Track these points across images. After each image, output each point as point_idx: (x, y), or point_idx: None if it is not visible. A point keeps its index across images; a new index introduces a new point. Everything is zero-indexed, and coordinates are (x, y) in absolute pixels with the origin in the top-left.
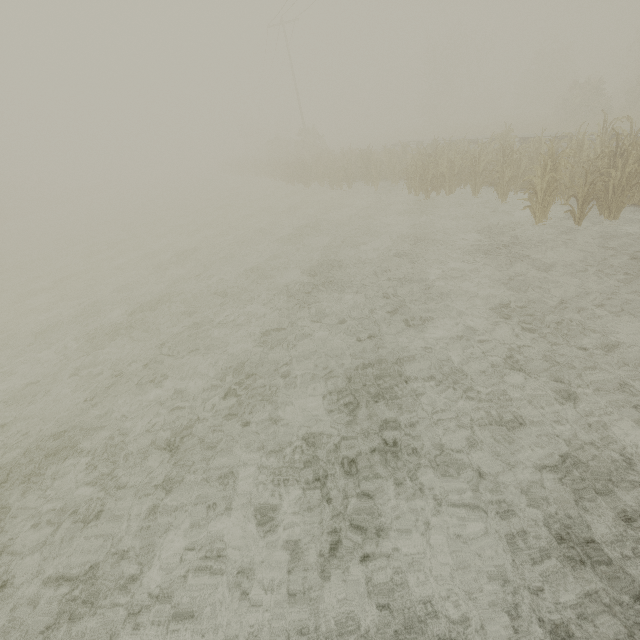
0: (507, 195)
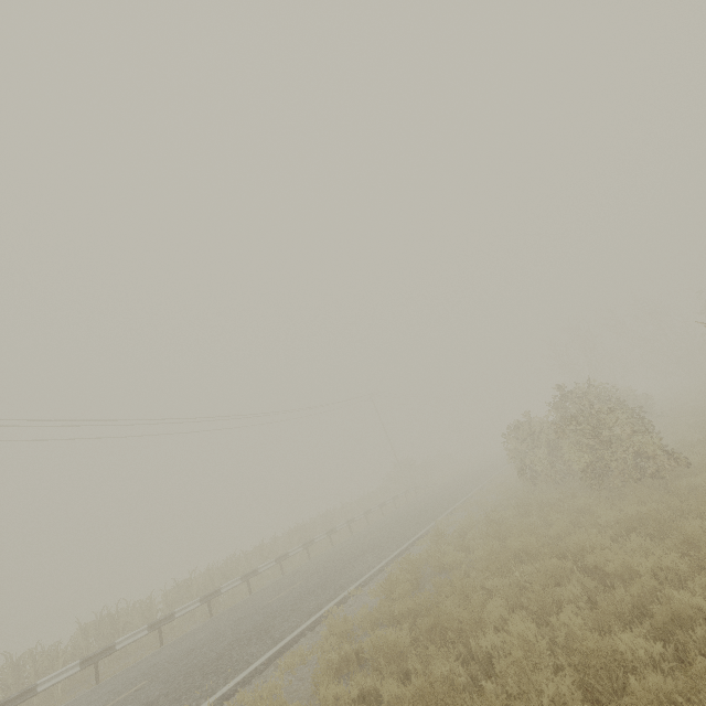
0: None
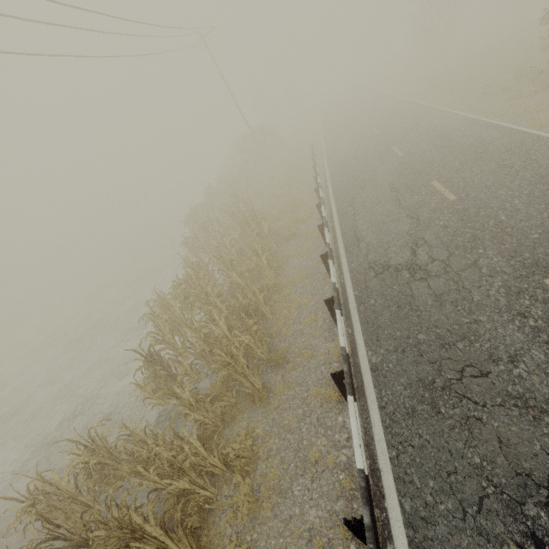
0: (152, 409)
